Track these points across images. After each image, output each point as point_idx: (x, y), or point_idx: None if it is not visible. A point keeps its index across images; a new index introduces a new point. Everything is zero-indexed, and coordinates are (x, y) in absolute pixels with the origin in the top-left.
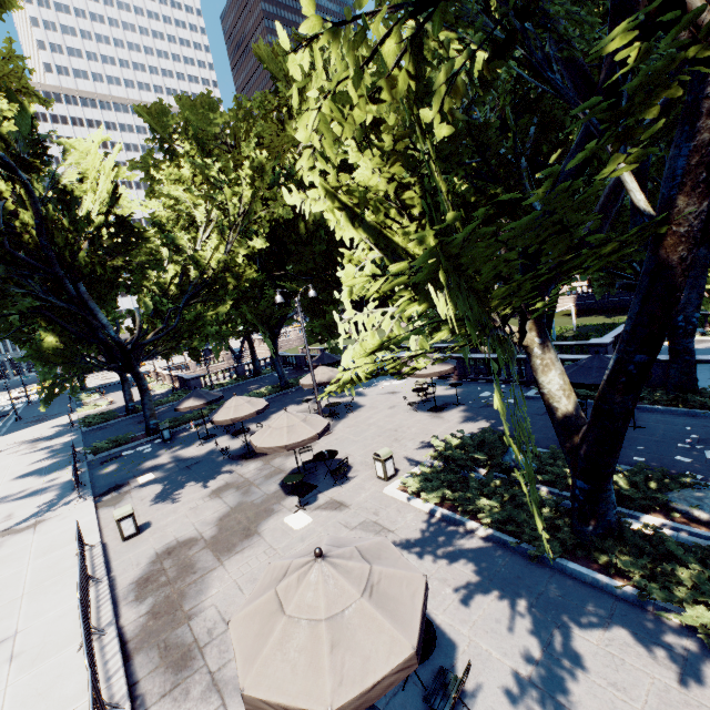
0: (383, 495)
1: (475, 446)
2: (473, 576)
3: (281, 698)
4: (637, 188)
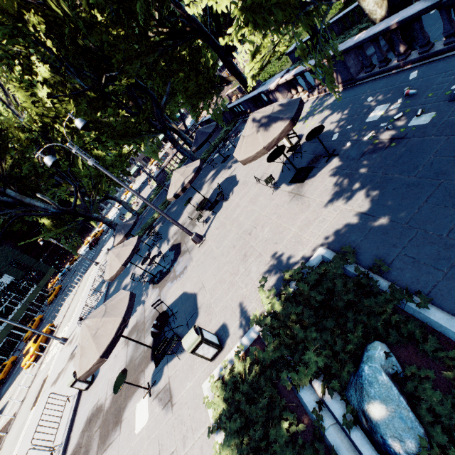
0: (200, 395)
1: (311, 315)
2: None
3: None
4: None
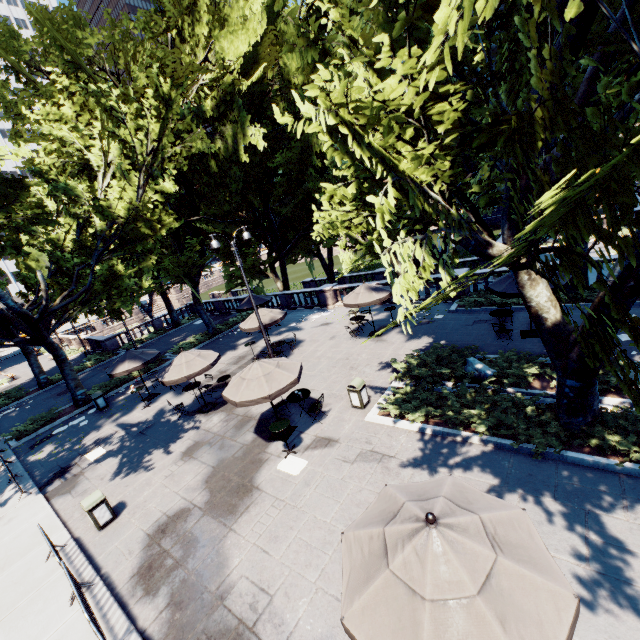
0: (366, 423)
1: (434, 362)
2: (490, 483)
3: None
4: None
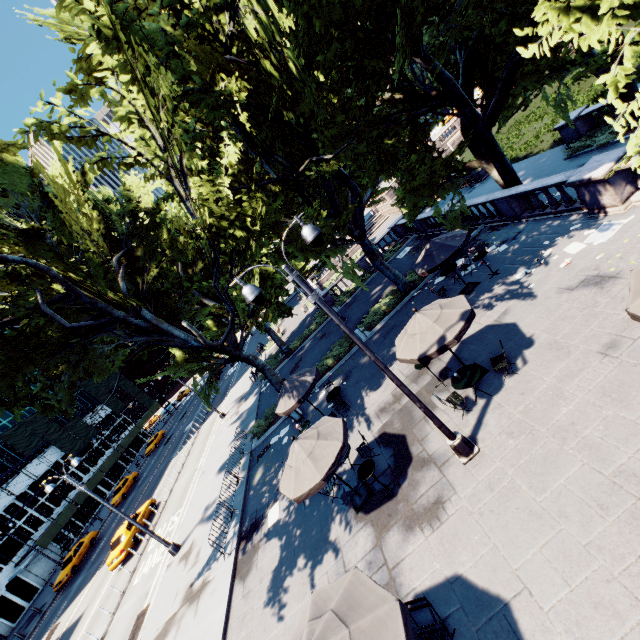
0: None
1: None
2: None
3: None
4: None
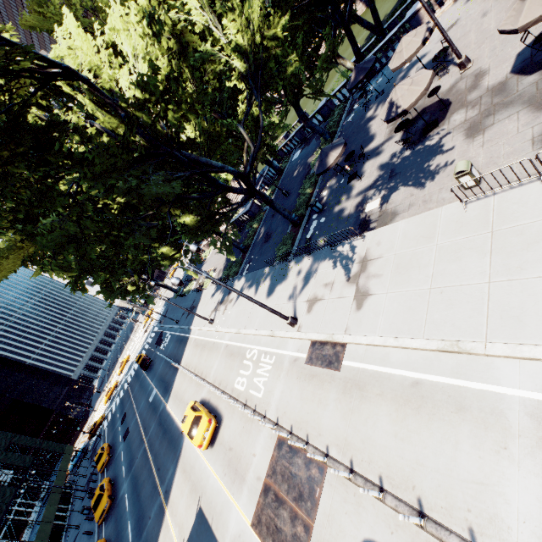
0: None
1: None
2: None
3: None
4: None
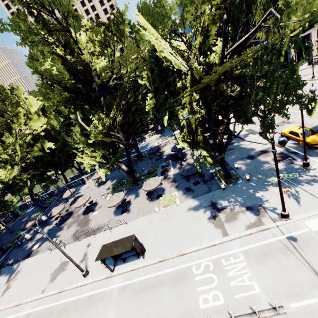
0: (107, 200)
1: (117, 184)
2: (127, 196)
3: (117, 203)
4: (122, 145)
